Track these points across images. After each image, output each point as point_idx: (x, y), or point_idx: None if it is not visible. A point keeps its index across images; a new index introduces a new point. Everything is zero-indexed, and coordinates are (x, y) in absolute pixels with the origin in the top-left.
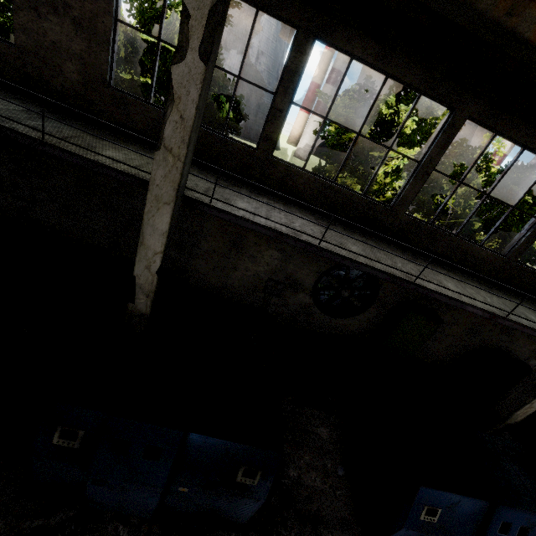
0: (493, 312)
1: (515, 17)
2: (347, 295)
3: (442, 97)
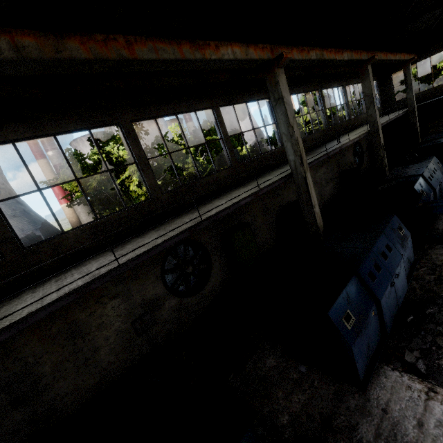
0: (252, 193)
1: (64, 51)
2: (191, 268)
3: (104, 122)
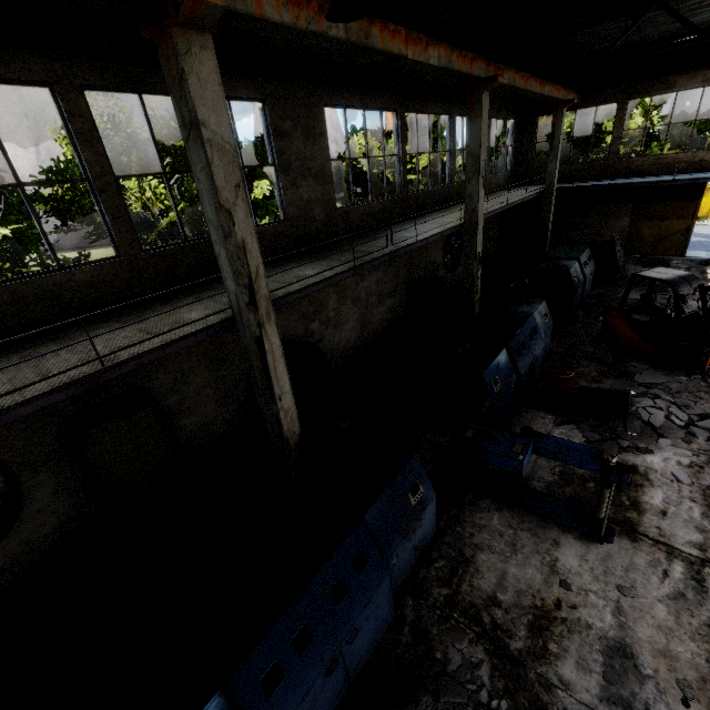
0: (67, 382)
1: None
2: None
3: None
